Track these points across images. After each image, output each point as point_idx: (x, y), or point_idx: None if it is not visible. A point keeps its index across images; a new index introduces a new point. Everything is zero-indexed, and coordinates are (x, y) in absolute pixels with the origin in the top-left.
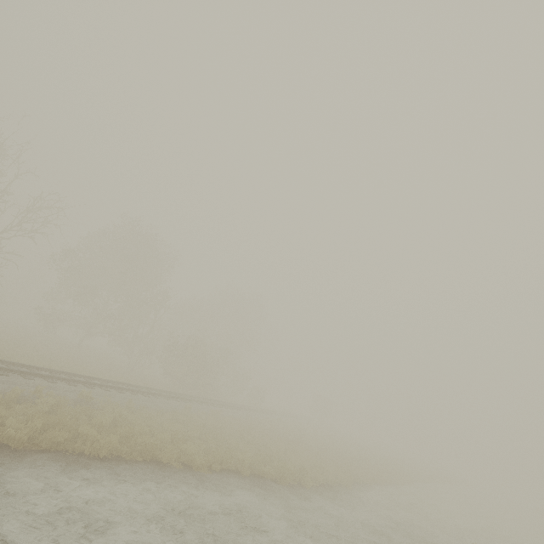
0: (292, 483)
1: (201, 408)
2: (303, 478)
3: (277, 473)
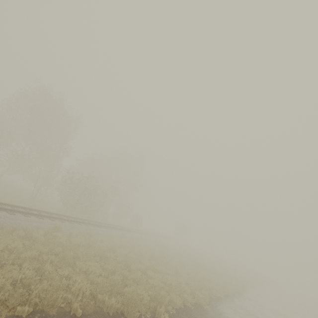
0: (144, 317)
1: (78, 227)
2: (158, 308)
3: (125, 306)
